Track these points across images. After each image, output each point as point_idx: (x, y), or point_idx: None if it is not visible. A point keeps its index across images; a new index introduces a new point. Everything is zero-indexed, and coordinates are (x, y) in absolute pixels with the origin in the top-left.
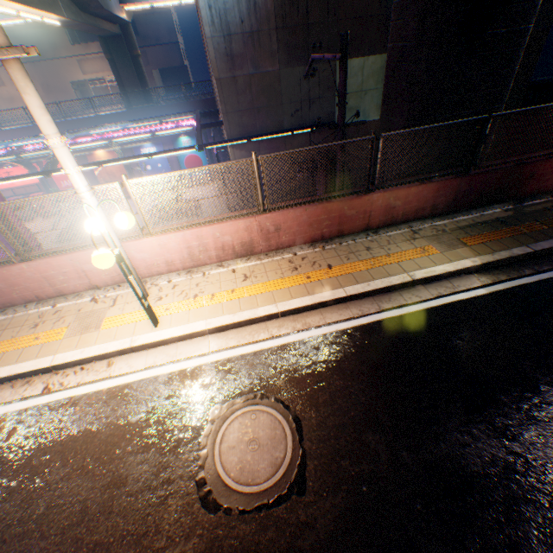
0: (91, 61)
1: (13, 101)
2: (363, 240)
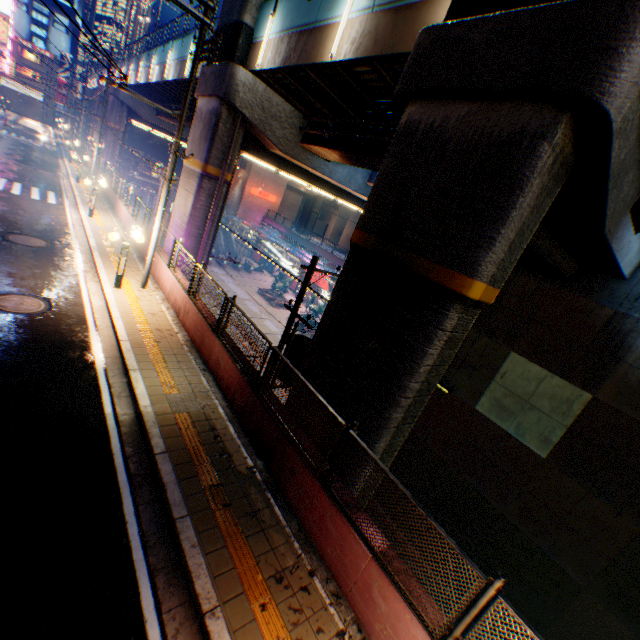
0: None
1: None
2: (194, 362)
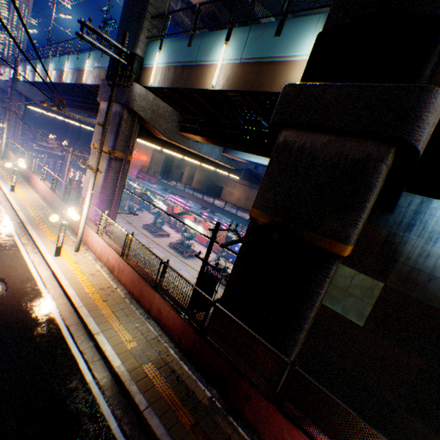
0: None
1: (232, 194)
2: (138, 313)
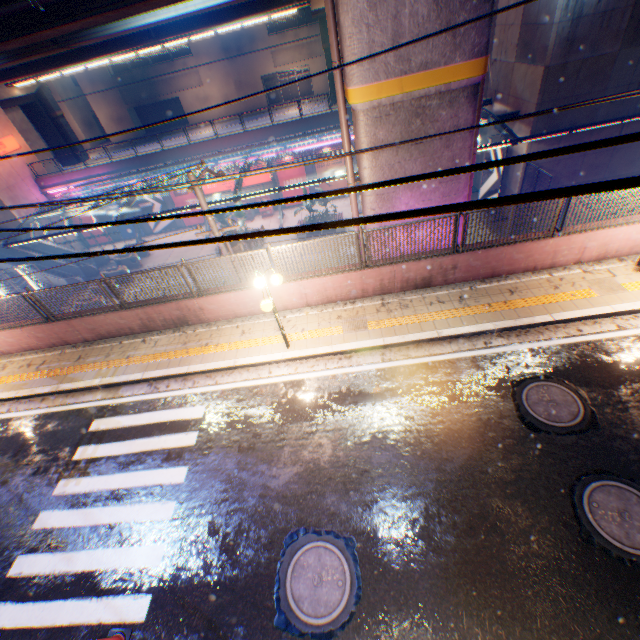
0: (283, 52)
1: (206, 101)
2: None
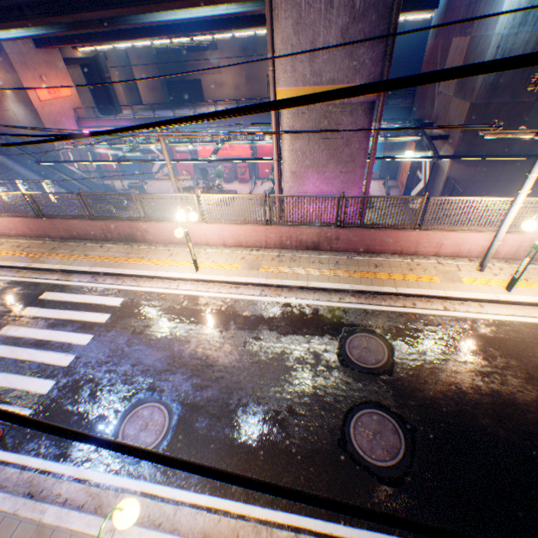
0: None
1: (221, 86)
2: None
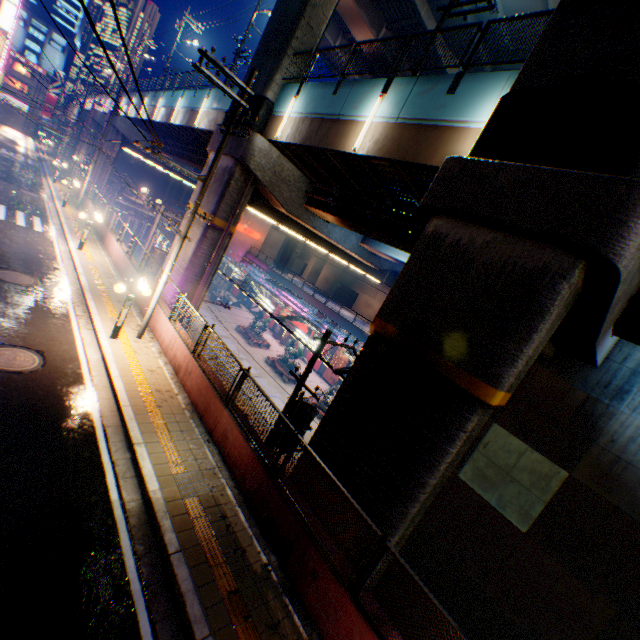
0: None
1: (369, 306)
2: (197, 431)
